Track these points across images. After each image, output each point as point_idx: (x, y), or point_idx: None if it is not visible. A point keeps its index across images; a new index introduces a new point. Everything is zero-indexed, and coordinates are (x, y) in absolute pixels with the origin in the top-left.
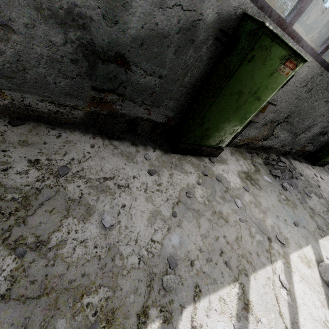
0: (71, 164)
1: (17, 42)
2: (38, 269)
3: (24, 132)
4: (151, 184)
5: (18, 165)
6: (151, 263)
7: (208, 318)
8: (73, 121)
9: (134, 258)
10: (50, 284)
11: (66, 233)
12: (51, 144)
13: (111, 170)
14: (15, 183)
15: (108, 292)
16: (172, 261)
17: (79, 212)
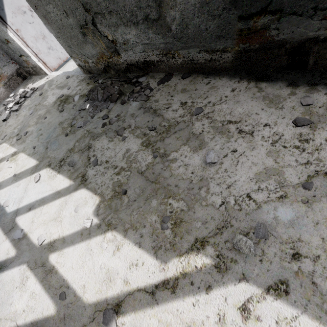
0: (206, 107)
1: (180, 3)
2: (158, 168)
3: (187, 82)
4: (289, 138)
5: (174, 105)
6: (233, 214)
7: (276, 326)
8: (224, 66)
9: (218, 198)
10: (159, 179)
11: (179, 155)
12: (199, 90)
13: (240, 115)
14: (169, 116)
15: (185, 207)
16: (261, 230)
17: (194, 144)
